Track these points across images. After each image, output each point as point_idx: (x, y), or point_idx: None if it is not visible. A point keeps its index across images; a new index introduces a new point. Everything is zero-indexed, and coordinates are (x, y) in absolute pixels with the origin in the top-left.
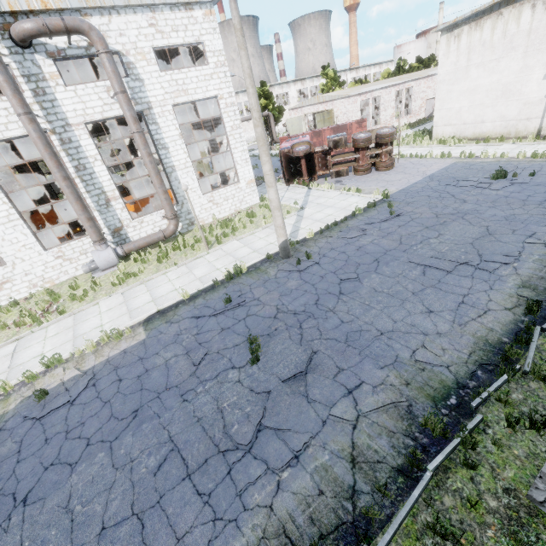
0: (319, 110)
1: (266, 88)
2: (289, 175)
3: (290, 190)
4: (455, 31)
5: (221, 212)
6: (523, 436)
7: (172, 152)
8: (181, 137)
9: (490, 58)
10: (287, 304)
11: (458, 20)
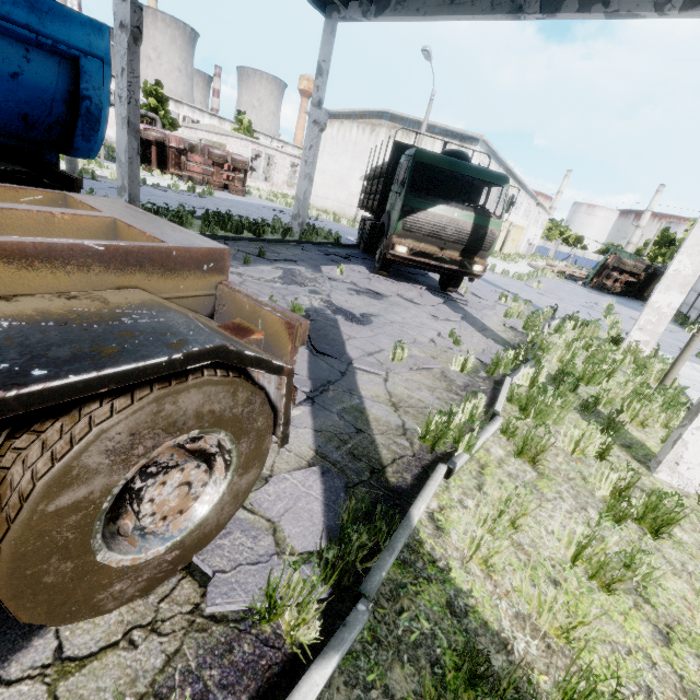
0: (213, 140)
1: (162, 90)
2: None
3: None
4: None
5: None
6: None
7: None
8: None
9: (336, 151)
10: None
11: None
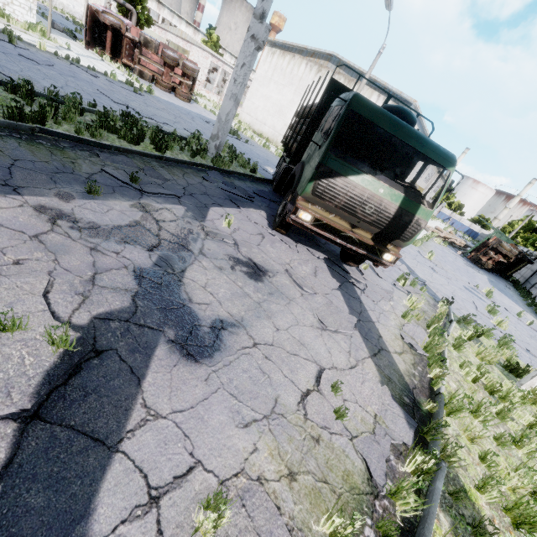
0: (179, 44)
1: None
2: (92, 38)
3: (83, 49)
4: (274, 49)
5: None
6: (13, 96)
7: None
8: None
9: (282, 82)
10: None
11: (276, 42)
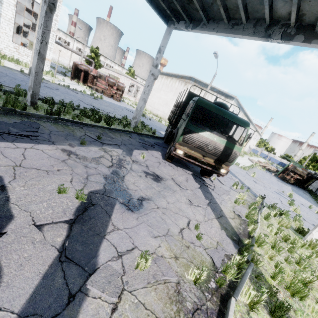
0: (115, 75)
1: (98, 51)
2: (74, 75)
3: (69, 80)
4: (162, 75)
5: (20, 59)
6: (45, 104)
7: (4, 7)
8: (15, 6)
9: (167, 90)
10: (8, 74)
11: (163, 72)
